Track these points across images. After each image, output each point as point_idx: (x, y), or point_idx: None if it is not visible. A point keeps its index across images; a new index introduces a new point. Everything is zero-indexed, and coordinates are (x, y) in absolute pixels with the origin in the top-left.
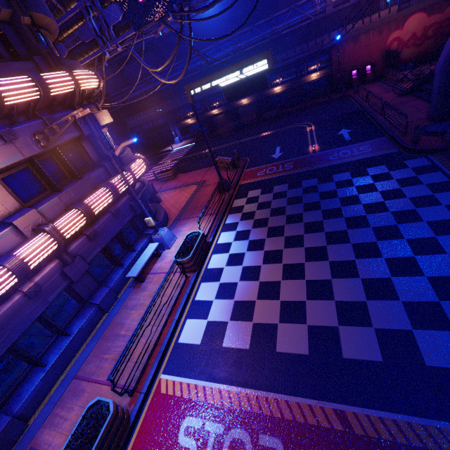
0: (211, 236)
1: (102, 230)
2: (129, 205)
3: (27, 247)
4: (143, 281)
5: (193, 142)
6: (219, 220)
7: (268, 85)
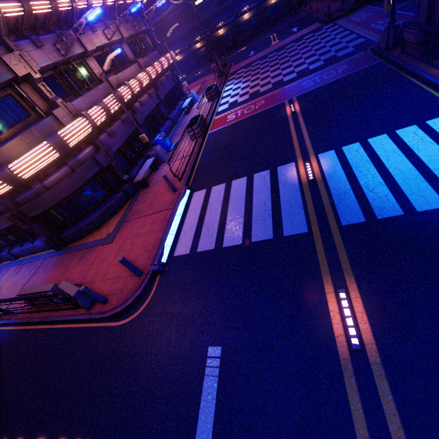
0: (220, 89)
1: (164, 84)
2: (171, 77)
3: (148, 69)
4: (189, 113)
5: (184, 74)
6: (222, 84)
7: (239, 13)
